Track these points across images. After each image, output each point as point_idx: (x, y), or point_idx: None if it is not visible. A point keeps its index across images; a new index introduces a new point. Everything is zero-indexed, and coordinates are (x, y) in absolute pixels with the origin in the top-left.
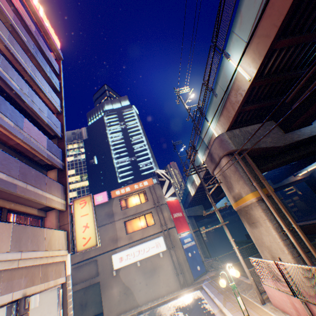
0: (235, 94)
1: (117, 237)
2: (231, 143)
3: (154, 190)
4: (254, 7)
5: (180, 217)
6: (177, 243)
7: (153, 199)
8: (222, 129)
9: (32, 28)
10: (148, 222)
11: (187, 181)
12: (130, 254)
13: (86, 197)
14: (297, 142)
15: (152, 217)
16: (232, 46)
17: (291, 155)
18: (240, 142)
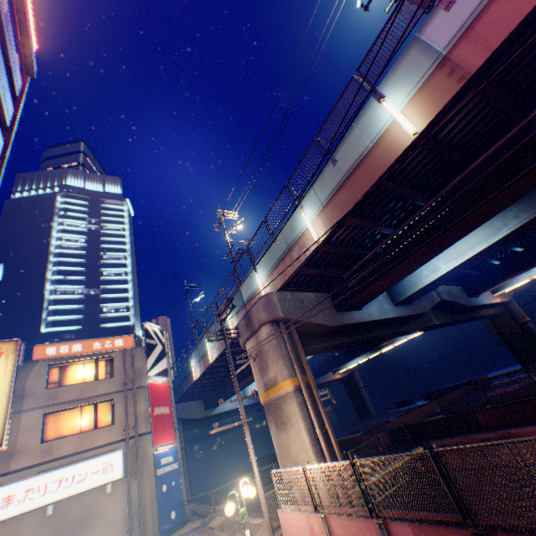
0: (299, 250)
1: (15, 447)
2: (280, 308)
3: (132, 359)
4: (336, 177)
5: (165, 416)
6: (149, 464)
7: (125, 374)
8: (273, 287)
9: (4, 8)
10: (100, 419)
11: (194, 354)
12: (37, 488)
13: (4, 343)
14: (347, 325)
15: (112, 411)
16: (308, 199)
17: (338, 340)
18: (290, 310)
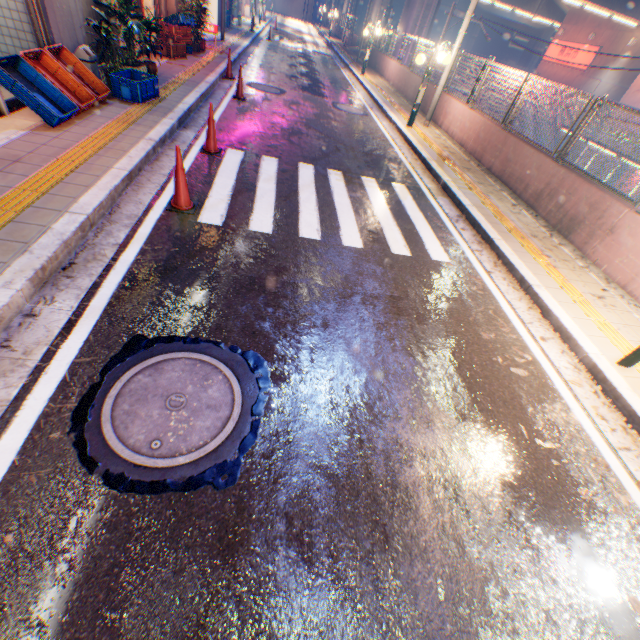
0: None
1: None
2: None
3: None
4: None
5: None
6: None
7: None
8: None
9: None
10: None
11: None
12: None
13: None
14: None
15: None
16: None
17: None
18: None
